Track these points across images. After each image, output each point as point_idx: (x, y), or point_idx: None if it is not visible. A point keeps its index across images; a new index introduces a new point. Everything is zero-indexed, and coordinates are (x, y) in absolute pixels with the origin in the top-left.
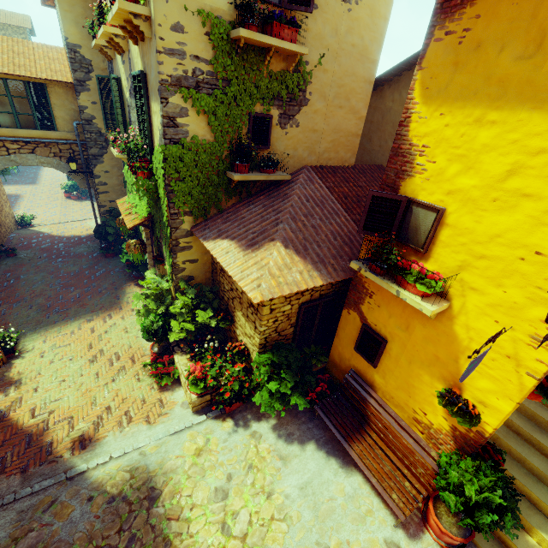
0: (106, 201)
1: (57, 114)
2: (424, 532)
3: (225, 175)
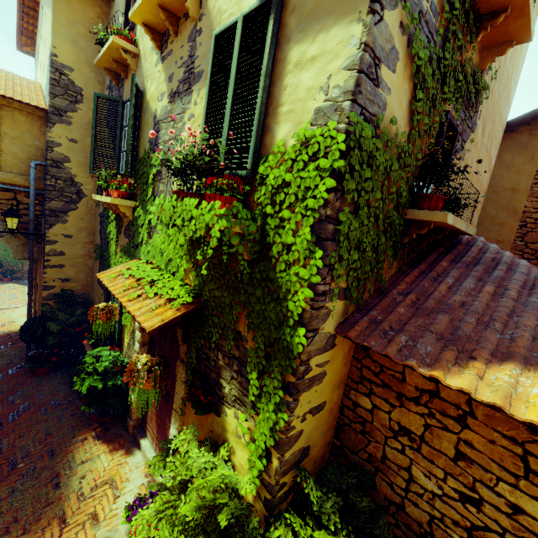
0: (56, 280)
1: (6, 147)
2: None
3: (401, 217)
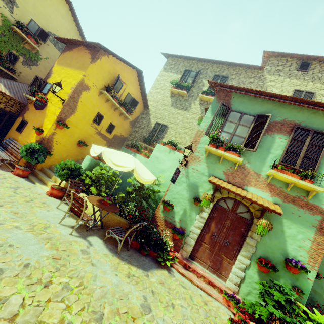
0: None
1: None
2: (9, 172)
3: None
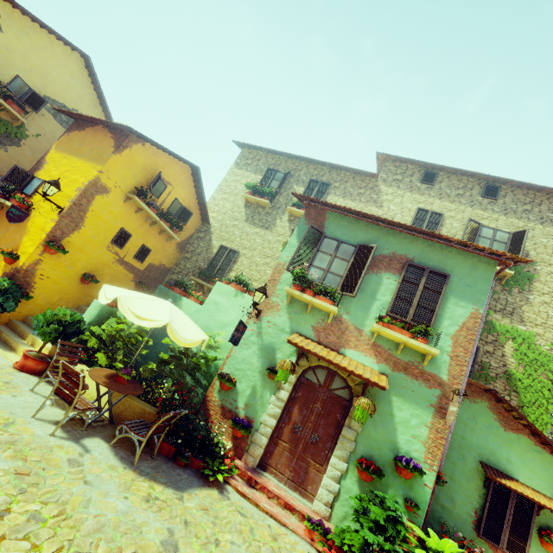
0: None
1: None
2: None
3: None
